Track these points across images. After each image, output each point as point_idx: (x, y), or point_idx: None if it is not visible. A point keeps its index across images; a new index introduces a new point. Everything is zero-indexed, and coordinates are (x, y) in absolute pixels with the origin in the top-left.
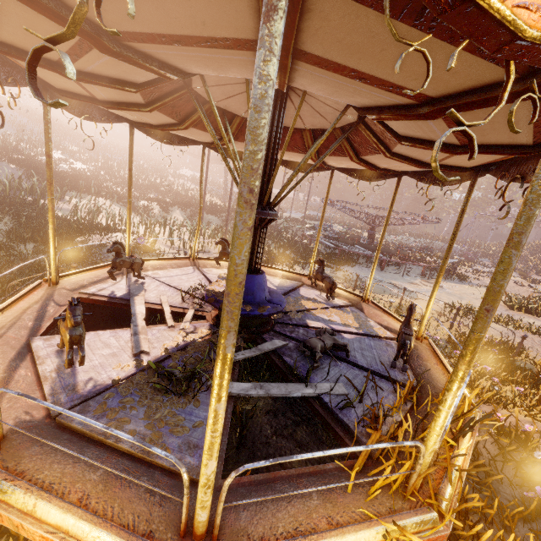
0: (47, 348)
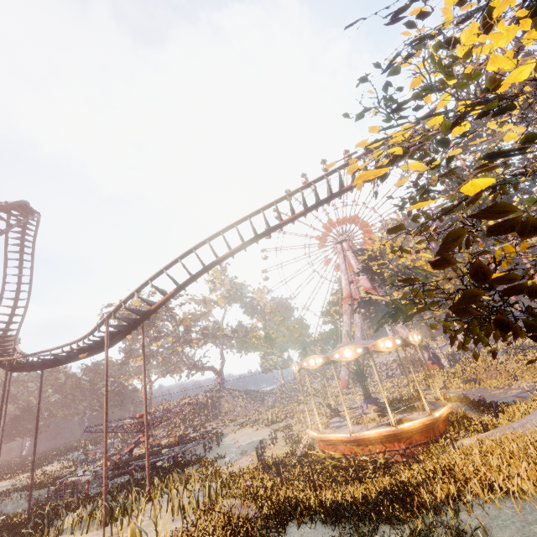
0: (424, 415)
